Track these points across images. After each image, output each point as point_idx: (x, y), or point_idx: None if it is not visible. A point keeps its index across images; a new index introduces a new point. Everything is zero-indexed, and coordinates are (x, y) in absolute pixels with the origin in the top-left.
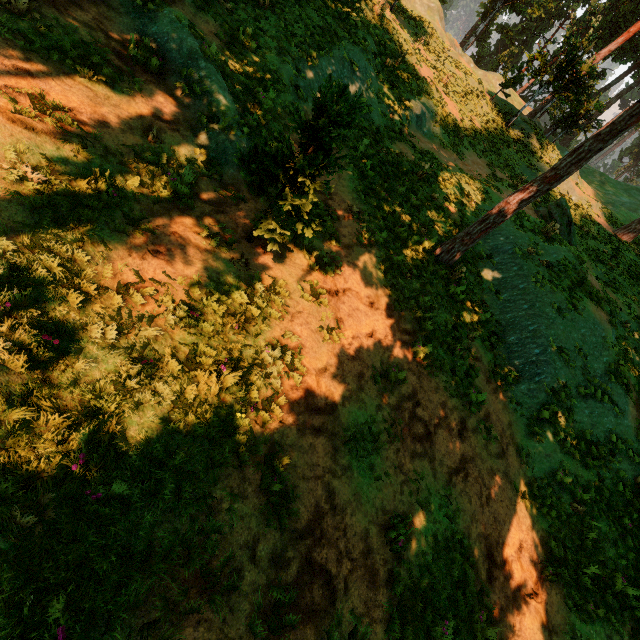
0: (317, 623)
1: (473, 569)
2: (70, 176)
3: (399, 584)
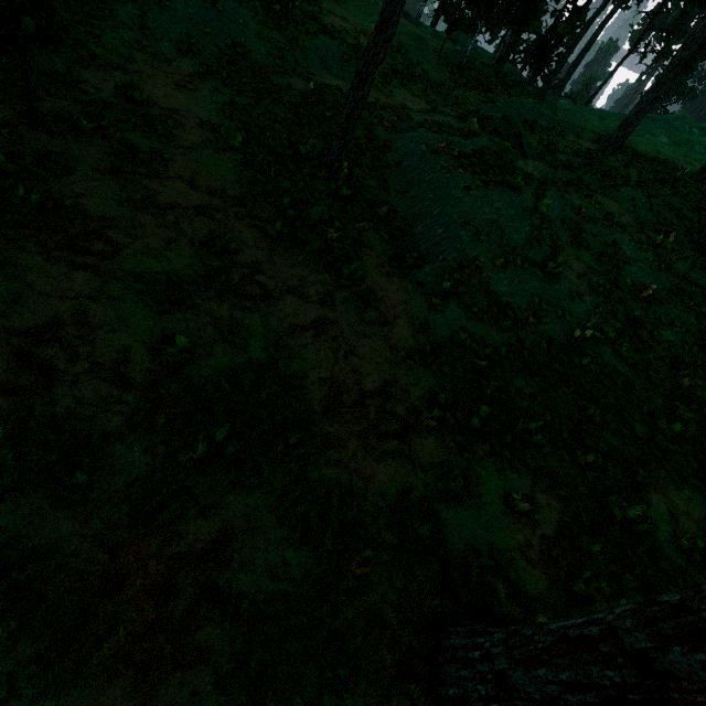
0: (17, 399)
1: (300, 402)
2: None
3: (161, 389)
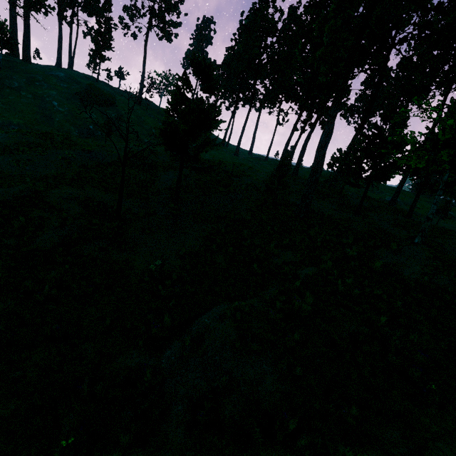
0: None
1: None
2: None
3: None
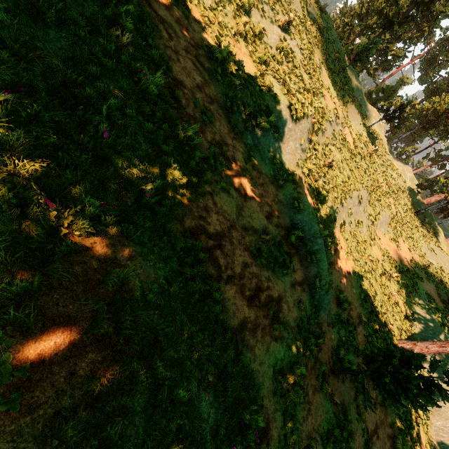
0: None
1: None
2: (288, 370)
3: None
